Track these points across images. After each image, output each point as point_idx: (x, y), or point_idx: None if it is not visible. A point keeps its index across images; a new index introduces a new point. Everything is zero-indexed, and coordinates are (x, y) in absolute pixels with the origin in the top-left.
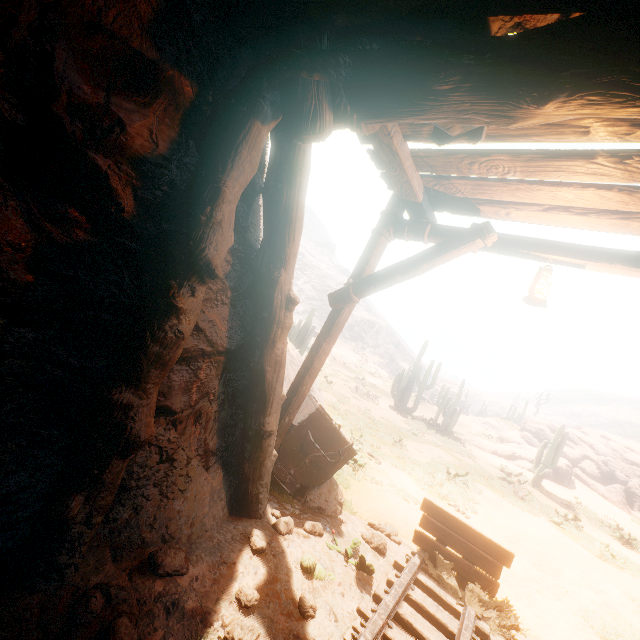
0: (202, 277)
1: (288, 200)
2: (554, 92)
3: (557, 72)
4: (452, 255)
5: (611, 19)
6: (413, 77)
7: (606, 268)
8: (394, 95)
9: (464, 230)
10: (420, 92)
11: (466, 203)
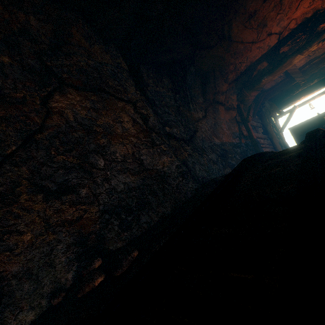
0: (278, 134)
1: (273, 123)
2: (300, 98)
3: (299, 97)
4: (293, 113)
5: (300, 93)
6: (284, 104)
7: (317, 97)
8: (282, 107)
9: (290, 109)
10: (285, 105)
11: (288, 106)
